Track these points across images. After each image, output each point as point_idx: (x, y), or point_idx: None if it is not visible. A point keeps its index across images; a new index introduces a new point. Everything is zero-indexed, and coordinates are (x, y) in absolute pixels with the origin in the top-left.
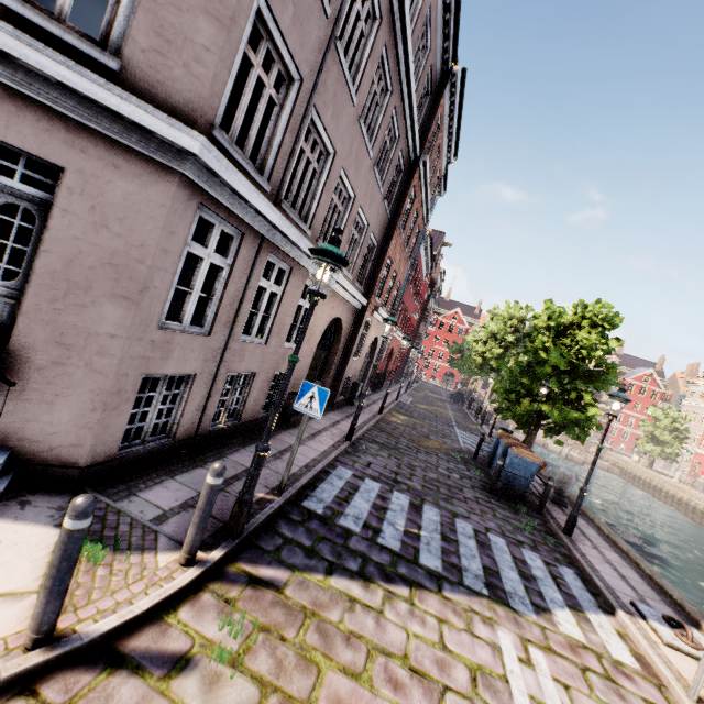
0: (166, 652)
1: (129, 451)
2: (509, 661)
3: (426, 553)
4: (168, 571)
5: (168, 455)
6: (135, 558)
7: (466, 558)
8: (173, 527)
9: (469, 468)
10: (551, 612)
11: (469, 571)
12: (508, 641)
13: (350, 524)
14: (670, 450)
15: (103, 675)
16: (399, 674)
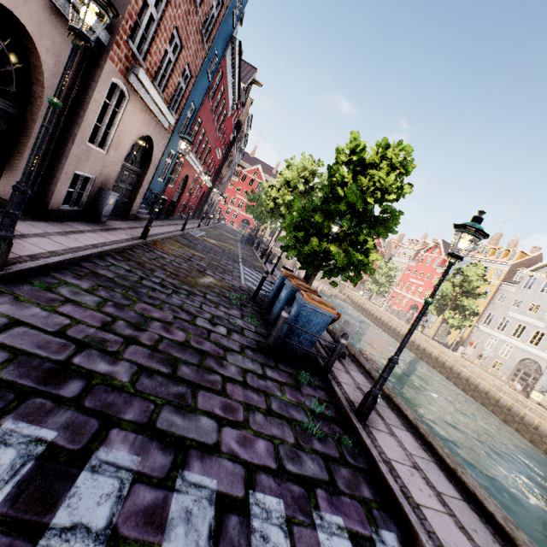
0: None
1: None
2: None
3: None
4: None
5: None
6: None
7: None
8: None
9: (244, 313)
10: None
11: None
12: None
13: None
14: (383, 289)
15: None
16: None
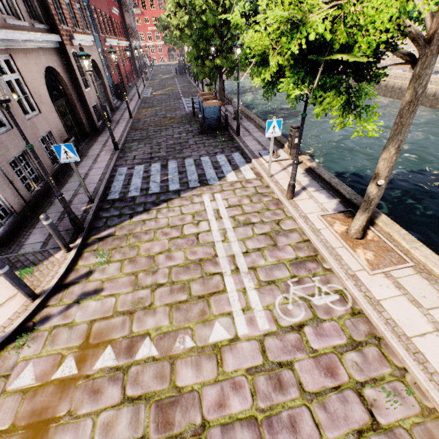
0: (82, 274)
1: None
2: (207, 204)
3: (172, 185)
4: (64, 257)
5: (23, 221)
6: (46, 262)
7: (190, 176)
8: (53, 244)
9: (191, 125)
10: (226, 176)
11: (191, 181)
12: (207, 197)
13: (134, 194)
14: None
15: (66, 291)
16: (167, 231)
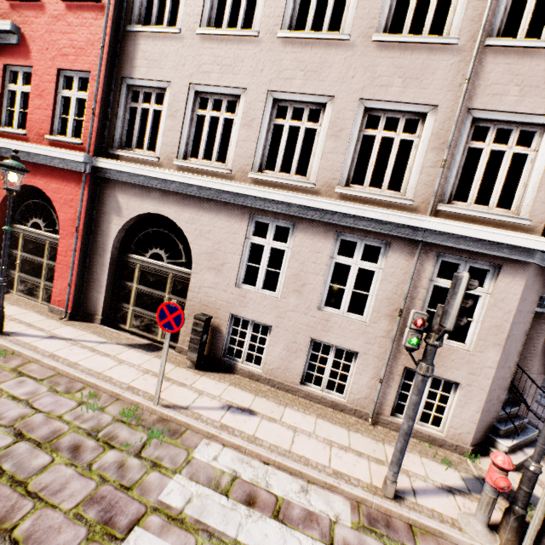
0: None
1: None
2: None
3: None
4: None
5: None
6: None
7: None
8: None
9: None
10: None
11: None
12: None
13: None
14: None
15: None
16: None
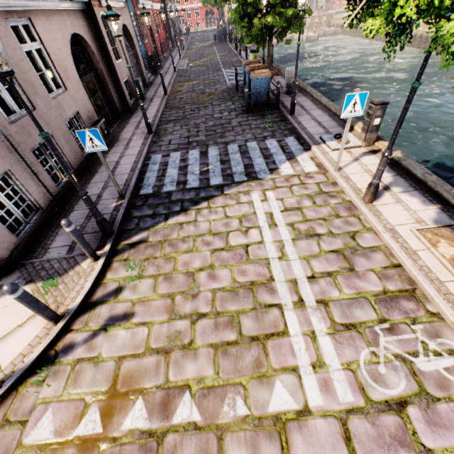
0: (111, 291)
1: (24, 233)
2: (257, 204)
3: (213, 178)
4: (90, 268)
5: (50, 218)
6: (72, 272)
7: (235, 167)
8: (79, 250)
9: (234, 101)
10: (279, 168)
11: (237, 173)
12: (256, 196)
13: (169, 188)
14: None
15: (92, 311)
16: (209, 239)
